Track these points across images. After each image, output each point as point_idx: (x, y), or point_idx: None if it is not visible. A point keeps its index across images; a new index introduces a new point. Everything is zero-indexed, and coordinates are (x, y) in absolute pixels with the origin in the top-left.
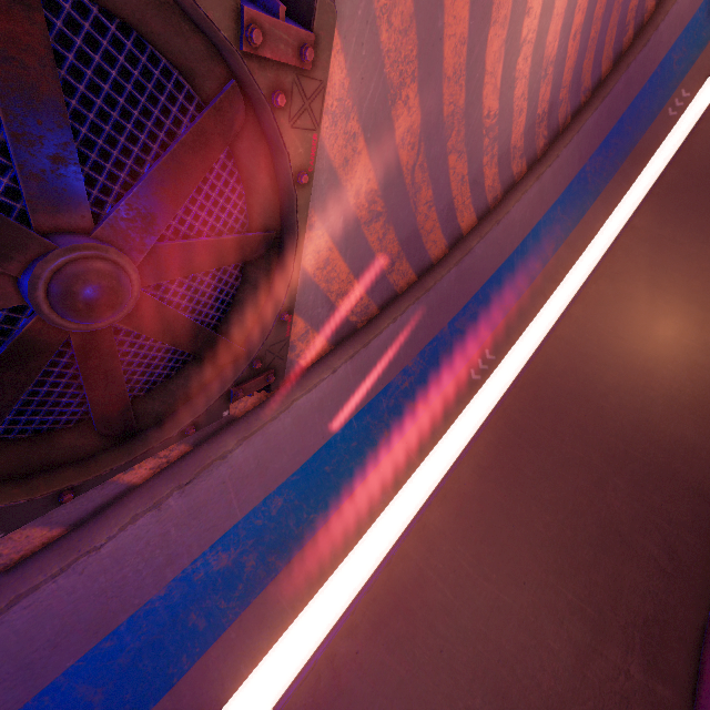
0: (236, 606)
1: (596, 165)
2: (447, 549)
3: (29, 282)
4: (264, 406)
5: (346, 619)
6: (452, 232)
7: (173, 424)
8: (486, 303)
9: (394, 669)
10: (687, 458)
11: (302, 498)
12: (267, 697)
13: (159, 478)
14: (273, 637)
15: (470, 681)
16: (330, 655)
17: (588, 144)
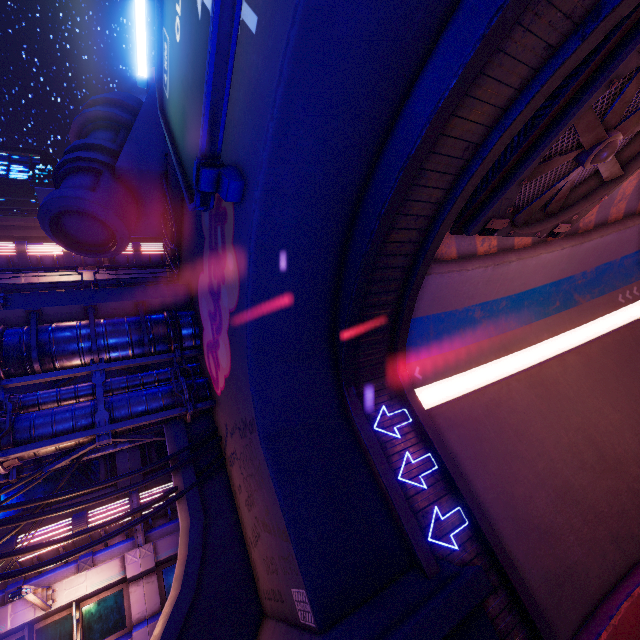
0: (475, 338)
1: None
2: (575, 376)
3: (603, 142)
4: (526, 250)
5: (516, 375)
6: None
7: (532, 228)
8: None
9: (538, 404)
10: None
11: (510, 310)
12: (472, 385)
13: (485, 257)
14: (485, 360)
15: (577, 429)
16: (507, 383)
17: None
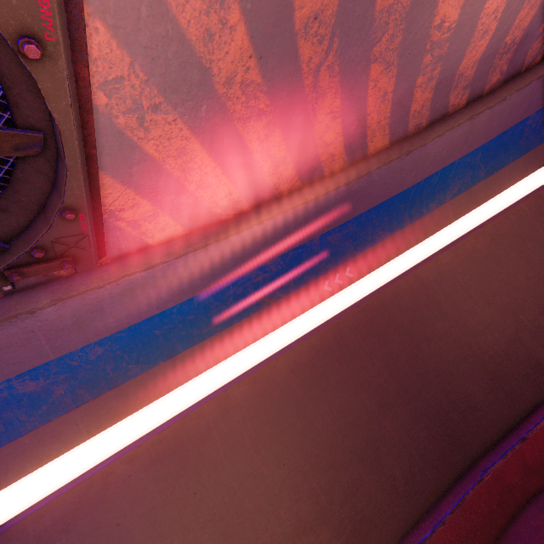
0: (37, 420)
1: (540, 121)
2: (237, 420)
3: None
4: (95, 272)
5: (132, 449)
6: (356, 149)
7: None
8: (366, 226)
9: (153, 496)
10: (464, 413)
11: (125, 350)
12: (51, 484)
13: None
14: (63, 449)
15: (207, 521)
16: (107, 472)
17: (543, 95)
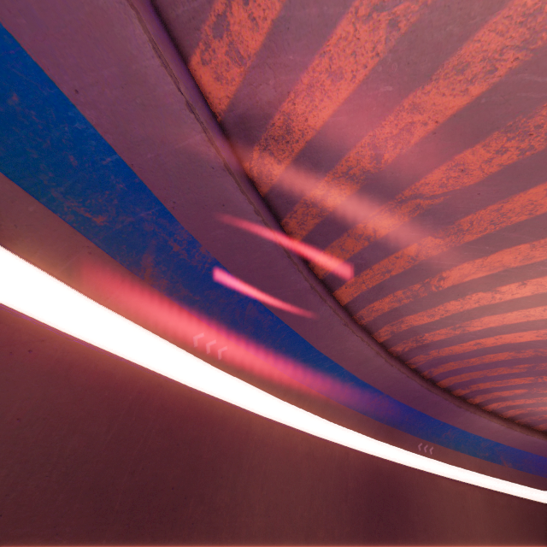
0: None
1: (383, 403)
2: None
3: None
4: None
5: None
6: (338, 277)
7: None
8: (272, 335)
9: None
10: None
11: None
12: None
13: None
14: None
15: None
16: None
17: (398, 389)
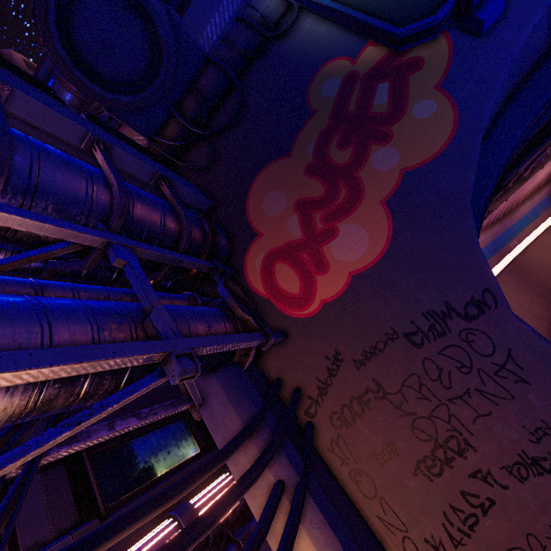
0: None
1: (490, 247)
2: None
3: (548, 149)
4: None
5: None
6: None
7: None
8: None
9: None
10: None
11: None
12: None
13: None
14: None
15: None
16: None
17: (492, 237)
